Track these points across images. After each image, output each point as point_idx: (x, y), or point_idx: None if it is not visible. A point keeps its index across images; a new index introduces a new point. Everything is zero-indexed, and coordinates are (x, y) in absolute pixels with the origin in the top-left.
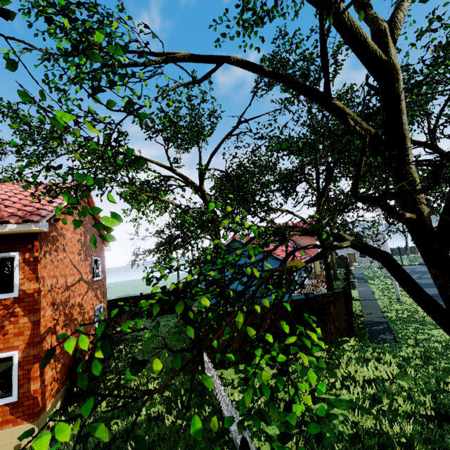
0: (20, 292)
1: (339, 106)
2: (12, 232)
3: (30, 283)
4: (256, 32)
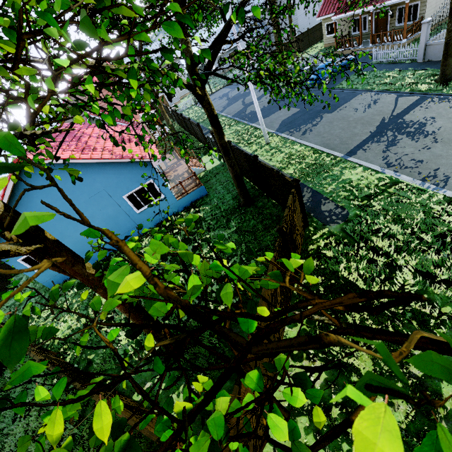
0: None
1: None
2: None
3: None
4: None
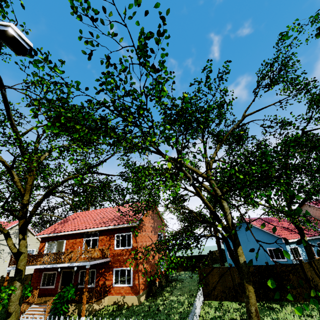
0: (132, 246)
1: (204, 186)
2: (130, 226)
3: (135, 243)
4: None
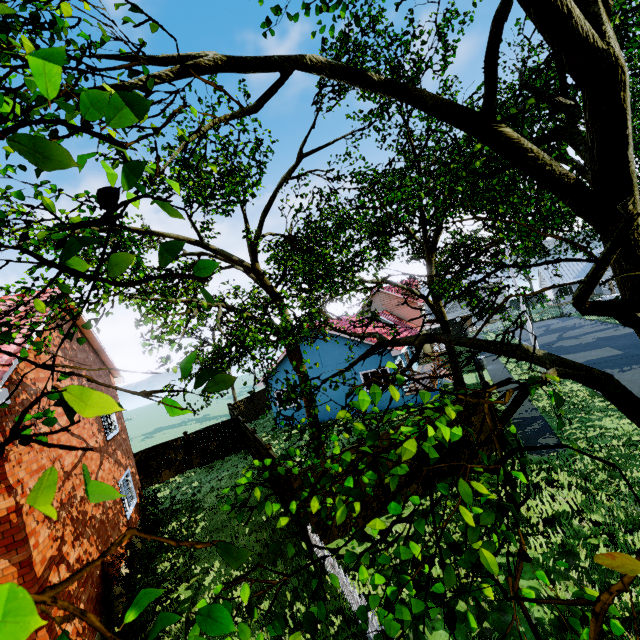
0: None
1: (512, 137)
2: None
3: None
4: (344, 5)
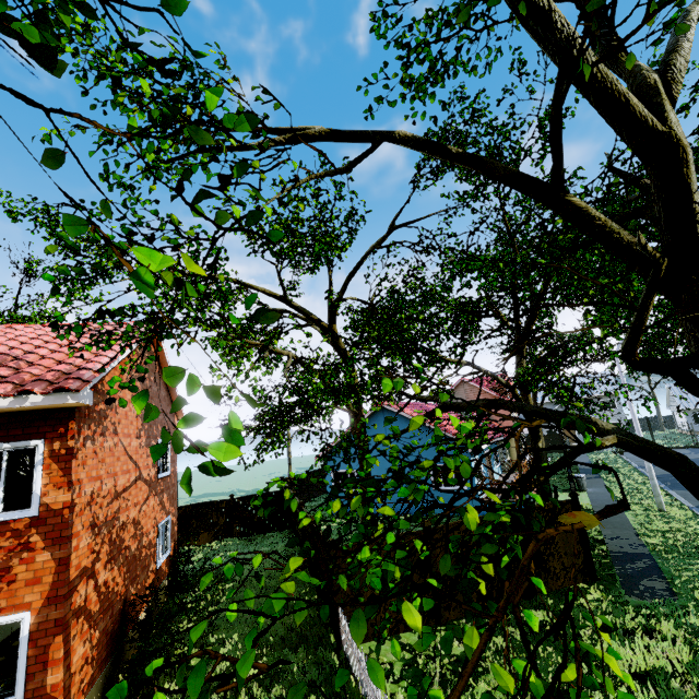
0: (41, 507)
1: (580, 205)
2: (35, 407)
3: (58, 492)
4: (434, 95)
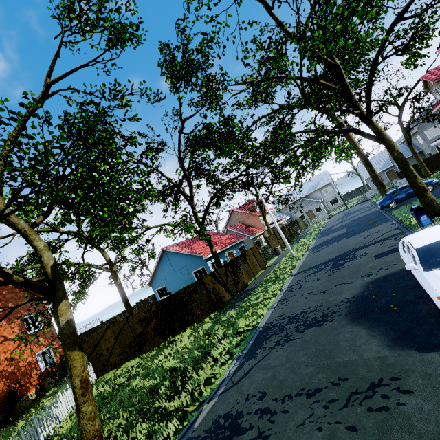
0: None
1: (4, 222)
2: None
3: None
4: None
